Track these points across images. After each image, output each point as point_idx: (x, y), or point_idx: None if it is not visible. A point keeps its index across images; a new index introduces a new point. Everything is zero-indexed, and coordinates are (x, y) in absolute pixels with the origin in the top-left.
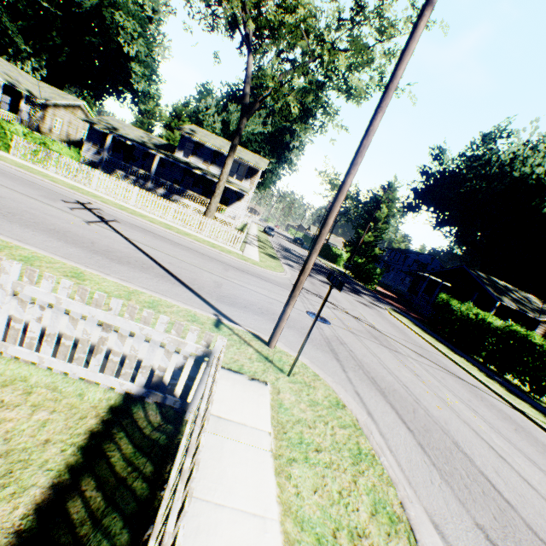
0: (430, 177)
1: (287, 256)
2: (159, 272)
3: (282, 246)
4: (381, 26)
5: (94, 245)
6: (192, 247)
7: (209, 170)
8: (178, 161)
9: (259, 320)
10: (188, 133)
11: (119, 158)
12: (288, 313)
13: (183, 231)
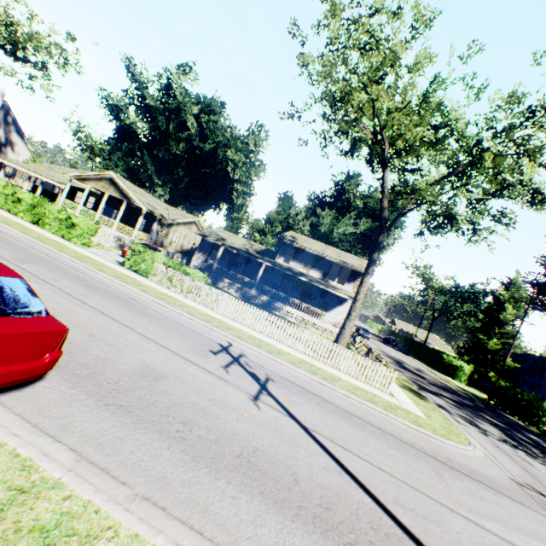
0: None
1: (414, 380)
2: None
3: (388, 355)
4: None
5: (301, 488)
6: (359, 413)
7: (309, 273)
8: (284, 268)
9: None
10: (290, 240)
11: (223, 264)
12: None
13: (324, 371)
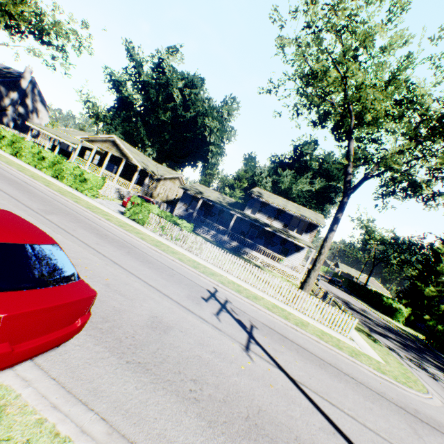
0: None
1: (363, 321)
2: None
3: (337, 296)
4: None
5: None
6: (332, 361)
7: (272, 224)
8: (252, 220)
9: None
10: (257, 195)
11: (200, 213)
12: None
13: (294, 316)
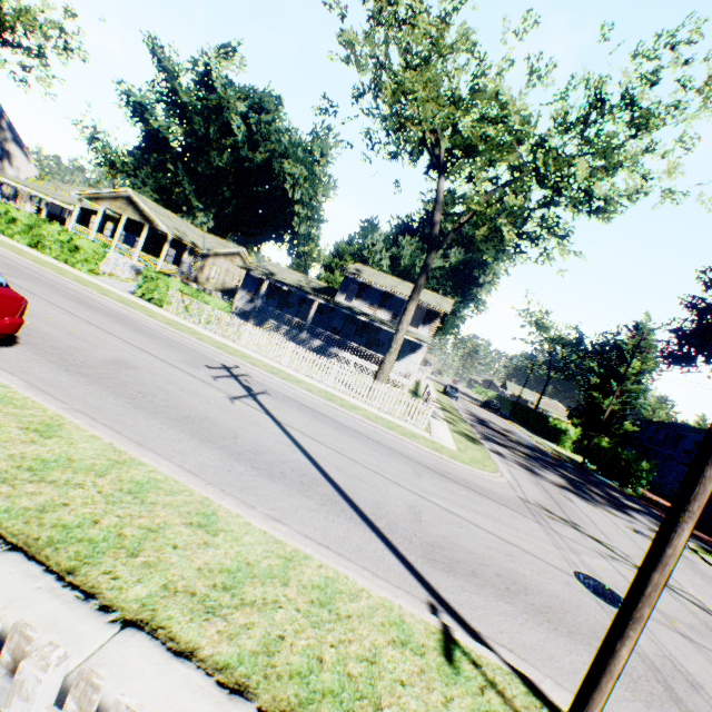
0: (705, 313)
1: (486, 434)
2: (326, 492)
3: (473, 414)
4: (633, 118)
5: (236, 441)
6: (363, 431)
7: (376, 315)
8: (340, 306)
9: (511, 615)
10: (352, 273)
11: (272, 305)
12: (623, 657)
13: (348, 402)
